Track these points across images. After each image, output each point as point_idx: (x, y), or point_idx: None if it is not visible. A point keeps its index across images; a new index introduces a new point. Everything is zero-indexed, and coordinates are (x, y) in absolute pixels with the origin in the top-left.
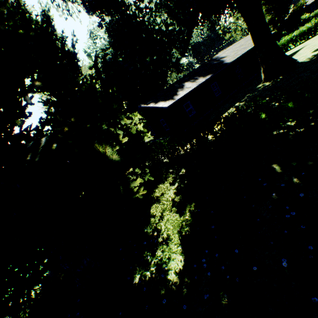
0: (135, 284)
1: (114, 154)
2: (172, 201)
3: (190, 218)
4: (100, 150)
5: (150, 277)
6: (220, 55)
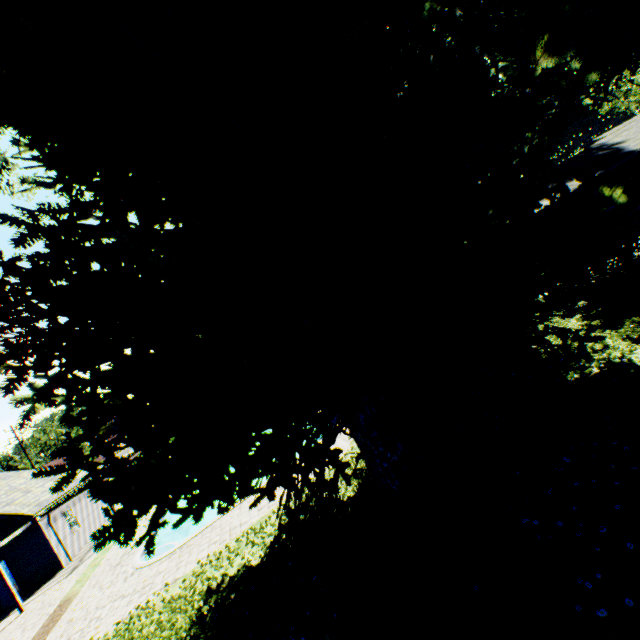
0: (576, 380)
1: (620, 197)
2: (585, 326)
3: (639, 327)
4: (604, 195)
5: (600, 370)
6: (610, 141)
